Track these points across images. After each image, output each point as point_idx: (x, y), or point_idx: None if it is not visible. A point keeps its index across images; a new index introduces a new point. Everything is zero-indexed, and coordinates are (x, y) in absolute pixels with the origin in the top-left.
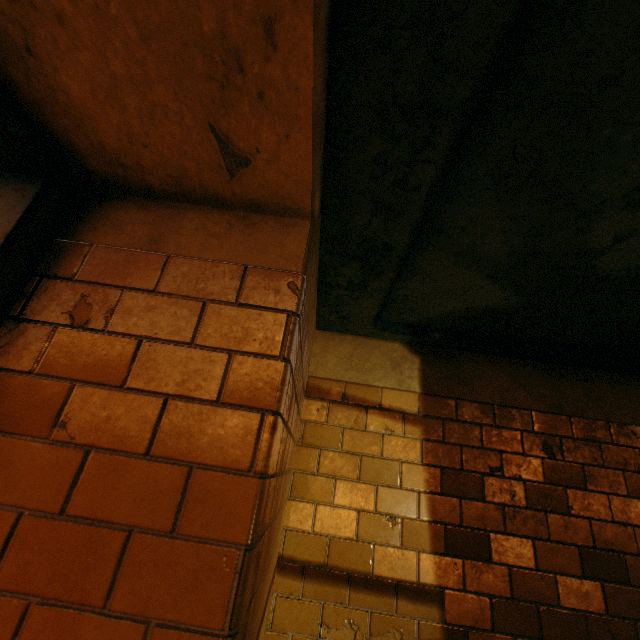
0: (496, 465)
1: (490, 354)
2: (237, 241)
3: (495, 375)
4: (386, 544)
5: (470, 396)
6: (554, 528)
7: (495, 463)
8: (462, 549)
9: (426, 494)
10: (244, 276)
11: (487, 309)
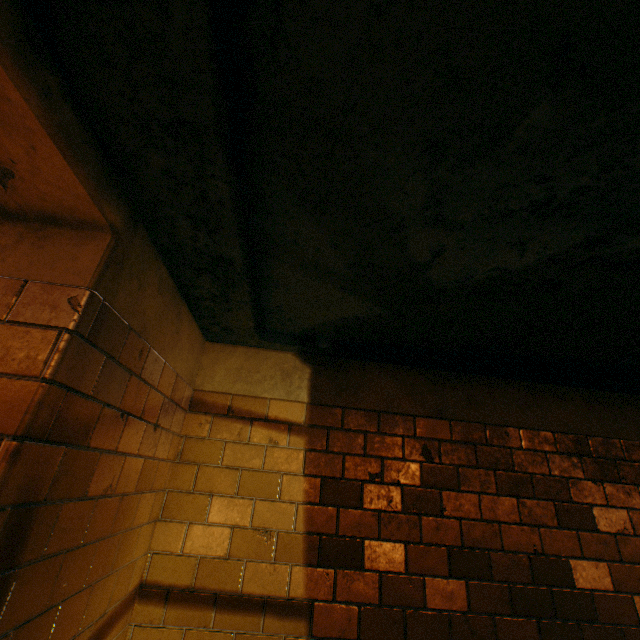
0: (376, 471)
1: (380, 362)
2: (24, 254)
3: (383, 382)
4: (259, 560)
5: (357, 404)
6: (427, 530)
7: (376, 470)
8: (336, 559)
9: (305, 505)
10: (21, 291)
11: (359, 319)
